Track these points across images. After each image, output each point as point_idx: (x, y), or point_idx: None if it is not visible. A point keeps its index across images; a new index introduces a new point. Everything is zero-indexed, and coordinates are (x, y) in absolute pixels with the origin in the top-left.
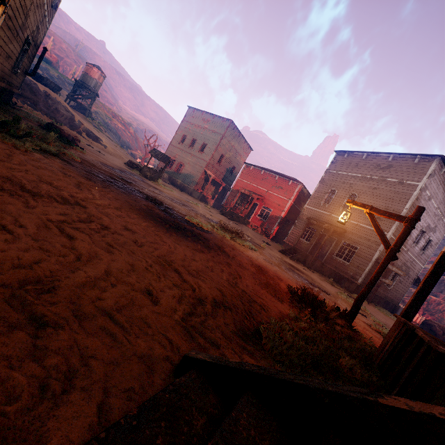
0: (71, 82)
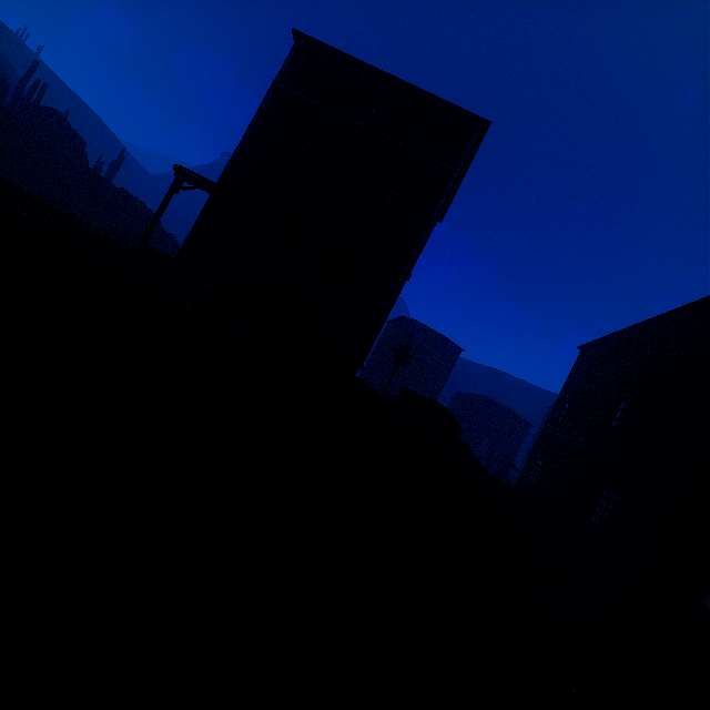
0: (151, 216)
